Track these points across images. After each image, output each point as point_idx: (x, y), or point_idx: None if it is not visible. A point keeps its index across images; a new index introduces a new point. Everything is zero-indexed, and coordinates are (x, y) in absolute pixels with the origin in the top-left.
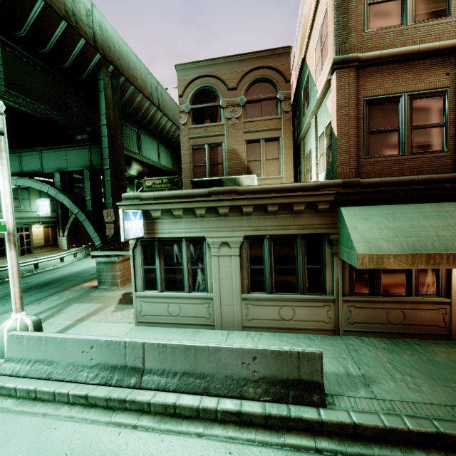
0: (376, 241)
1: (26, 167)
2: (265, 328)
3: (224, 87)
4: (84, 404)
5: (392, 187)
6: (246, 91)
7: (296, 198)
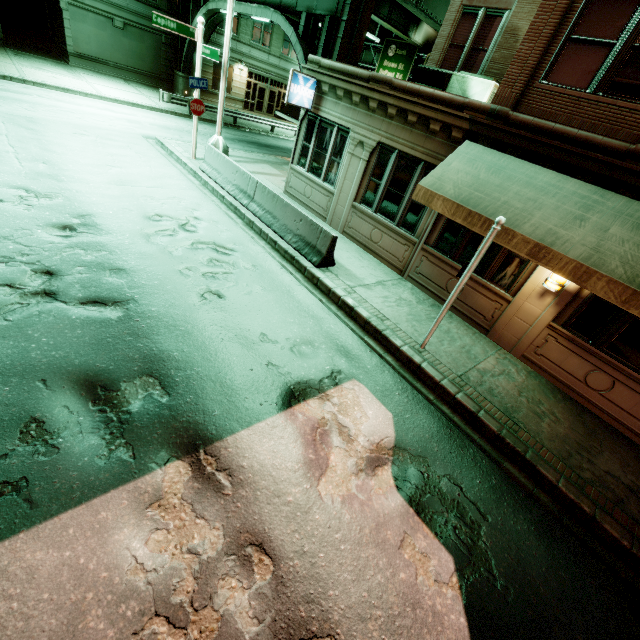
0: (446, 182)
1: None
2: (357, 240)
3: None
4: (222, 202)
5: (539, 135)
6: None
7: (434, 112)
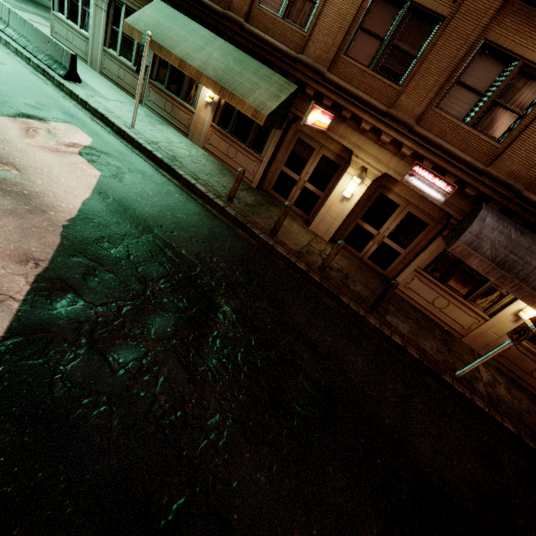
0: (141, 22)
1: None
2: (111, 79)
3: None
4: None
5: (190, 0)
6: None
7: None
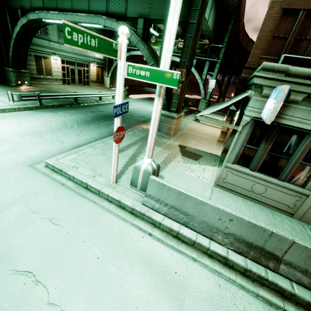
0: None
1: (112, 7)
2: None
3: None
4: (220, 260)
5: None
6: None
7: None
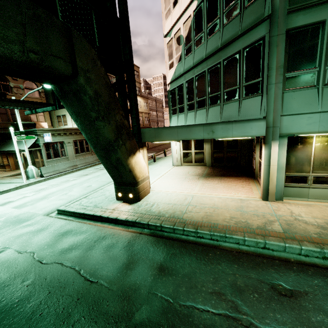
0: None
1: None
2: None
3: (11, 77)
4: (72, 173)
5: None
6: (23, 83)
7: None
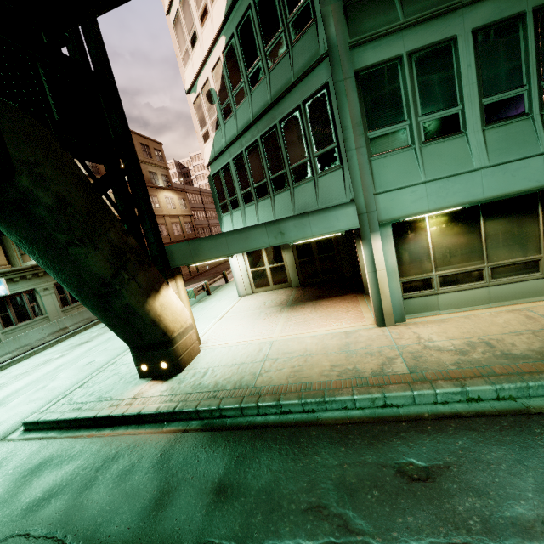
0: None
1: None
2: None
3: None
4: (58, 344)
5: None
6: None
7: None
